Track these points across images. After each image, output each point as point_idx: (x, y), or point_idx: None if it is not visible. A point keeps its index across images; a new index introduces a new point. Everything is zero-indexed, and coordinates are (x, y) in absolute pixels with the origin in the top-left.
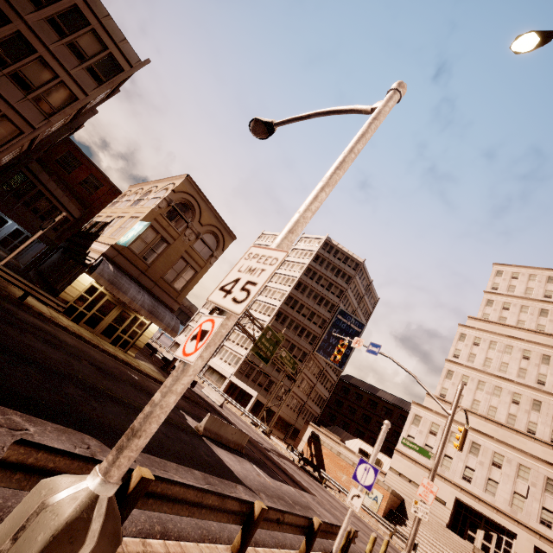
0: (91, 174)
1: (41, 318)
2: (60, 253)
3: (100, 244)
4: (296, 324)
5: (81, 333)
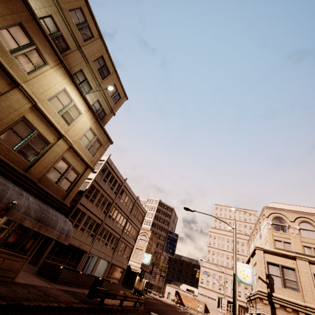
0: None
1: None
2: None
3: (133, 262)
4: None
5: None
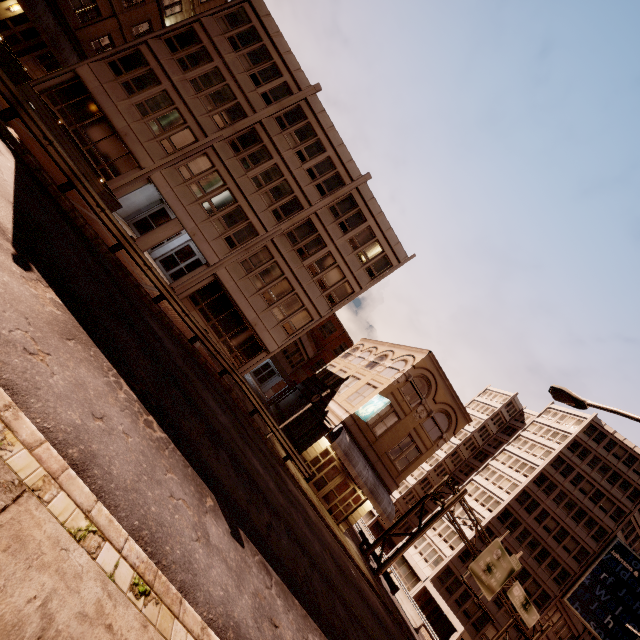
0: (329, 320)
1: (292, 480)
2: (297, 395)
3: (338, 407)
4: (533, 539)
5: (313, 498)
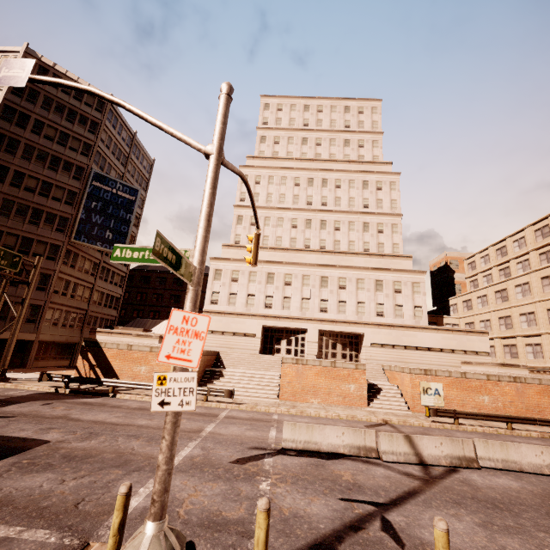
0: None
1: None
2: None
3: None
4: (20, 206)
5: None
